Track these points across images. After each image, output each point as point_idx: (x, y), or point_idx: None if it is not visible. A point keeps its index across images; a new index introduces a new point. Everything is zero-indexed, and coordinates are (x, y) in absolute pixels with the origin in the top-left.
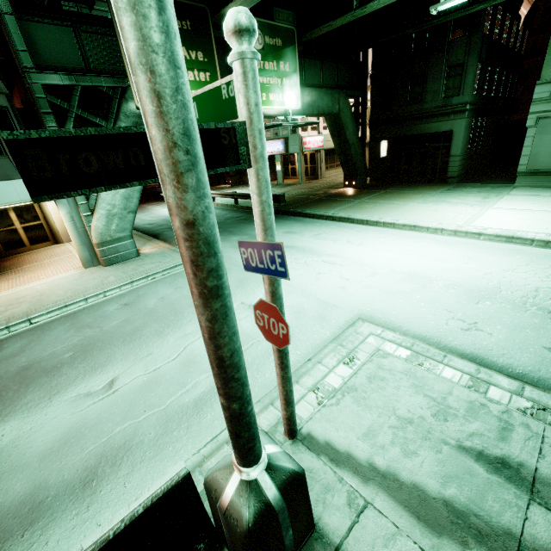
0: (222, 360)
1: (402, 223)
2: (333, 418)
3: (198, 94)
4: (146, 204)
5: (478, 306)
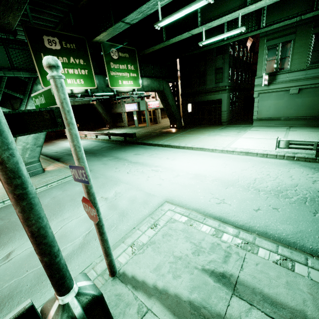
0: (32, 233)
1: (196, 147)
2: (139, 261)
3: (43, 91)
4: (56, 140)
5: (226, 190)
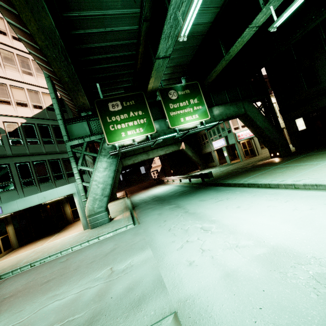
0: None
1: (302, 183)
2: None
3: None
4: (152, 187)
5: None
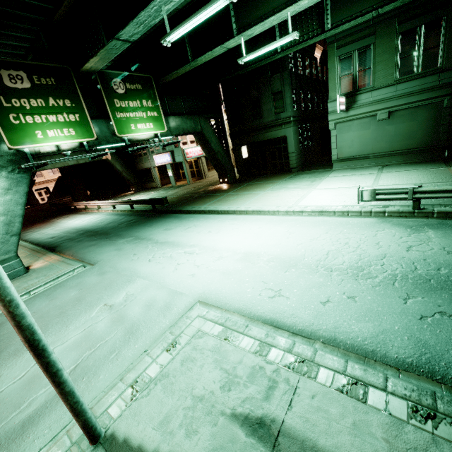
0: None
1: (251, 210)
2: (139, 411)
3: None
4: (56, 218)
5: (286, 274)
